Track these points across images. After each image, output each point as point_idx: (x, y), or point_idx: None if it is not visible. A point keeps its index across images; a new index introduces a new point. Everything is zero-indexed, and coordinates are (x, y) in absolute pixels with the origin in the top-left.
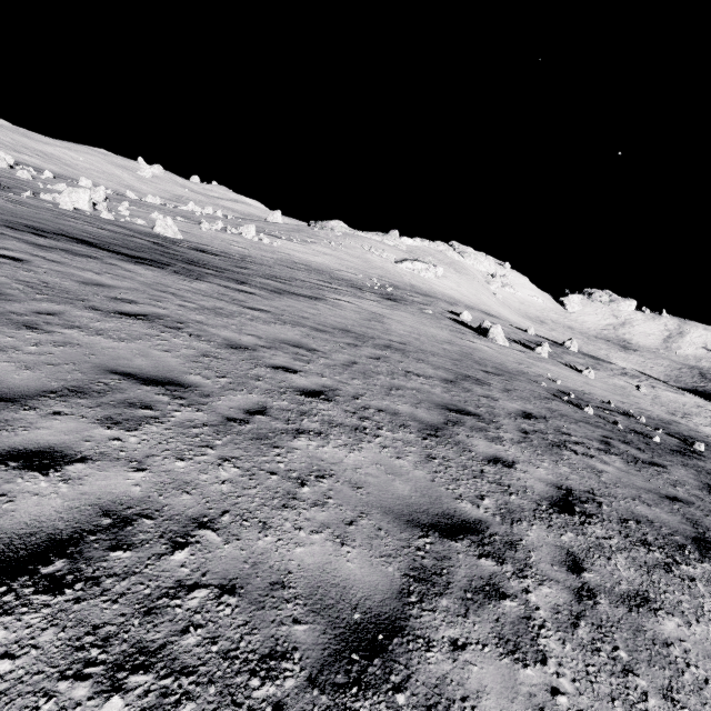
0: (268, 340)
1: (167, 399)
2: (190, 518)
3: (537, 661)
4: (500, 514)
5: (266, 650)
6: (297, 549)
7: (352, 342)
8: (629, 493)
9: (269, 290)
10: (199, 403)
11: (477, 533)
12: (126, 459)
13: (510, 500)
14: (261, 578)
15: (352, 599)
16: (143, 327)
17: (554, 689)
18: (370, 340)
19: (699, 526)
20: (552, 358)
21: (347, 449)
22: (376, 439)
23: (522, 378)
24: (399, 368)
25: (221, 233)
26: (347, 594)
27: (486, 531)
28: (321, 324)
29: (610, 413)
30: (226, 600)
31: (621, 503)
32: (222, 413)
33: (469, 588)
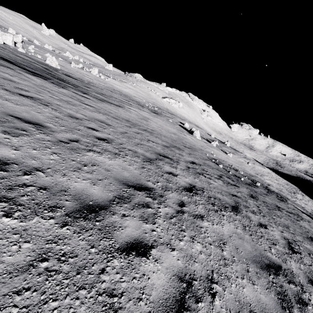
0: (89, 117)
1: (34, 129)
2: (34, 167)
3: (151, 223)
4: (162, 188)
5: (52, 205)
6: (75, 183)
7: (129, 125)
8: (217, 191)
9: (97, 99)
10: (48, 133)
11: (149, 191)
12: (10, 145)
13: (168, 185)
14: (57, 188)
15: (91, 199)
16: (30, 101)
17: (153, 230)
18: (138, 126)
19: (238, 203)
20: (217, 147)
21: (109, 159)
22: (123, 158)
23: (200, 151)
24: (146, 138)
25: (80, 70)
26: (89, 197)
27: (153, 191)
28: (117, 116)
29: (229, 169)
30: (41, 191)
31: (212, 193)
32: (58, 138)
33: (137, 203)
